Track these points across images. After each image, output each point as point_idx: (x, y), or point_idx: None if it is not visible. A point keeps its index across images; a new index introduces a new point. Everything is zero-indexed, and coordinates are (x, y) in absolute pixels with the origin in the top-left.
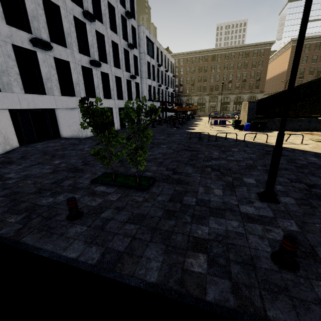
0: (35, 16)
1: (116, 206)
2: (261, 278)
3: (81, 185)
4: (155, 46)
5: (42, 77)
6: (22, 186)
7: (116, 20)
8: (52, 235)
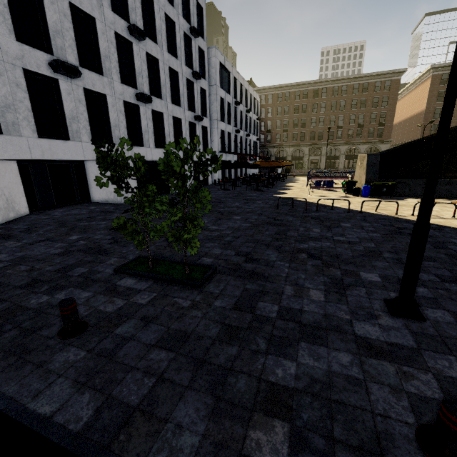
0: (59, 31)
1: (144, 314)
2: None
3: (99, 275)
4: (232, 76)
5: (65, 116)
6: (10, 274)
7: (177, 40)
8: (24, 365)
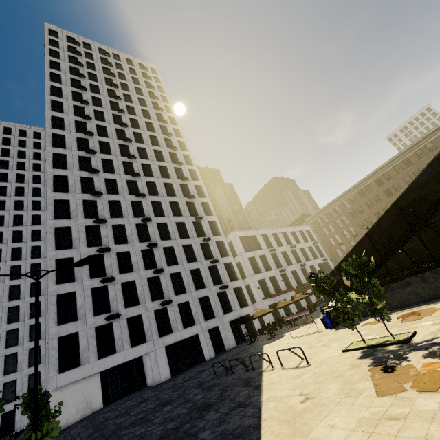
0: (115, 298)
1: None
2: None
3: None
4: (259, 236)
5: (115, 340)
6: None
7: (195, 251)
8: None
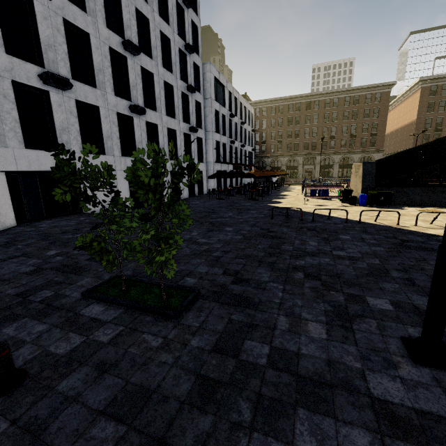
0: (52, 45)
1: (101, 359)
2: None
3: (63, 301)
4: (226, 90)
5: (55, 127)
6: None
7: (172, 55)
8: None
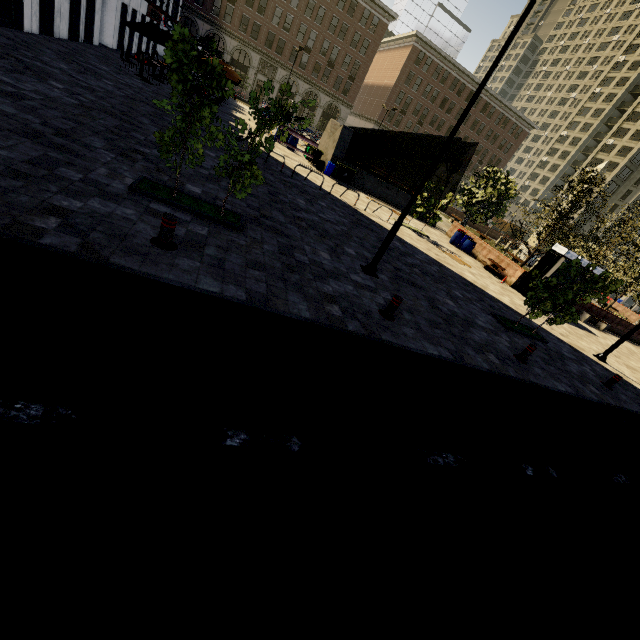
0: None
1: (216, 244)
2: (376, 322)
3: (113, 190)
4: None
5: None
6: None
7: None
8: (157, 263)
